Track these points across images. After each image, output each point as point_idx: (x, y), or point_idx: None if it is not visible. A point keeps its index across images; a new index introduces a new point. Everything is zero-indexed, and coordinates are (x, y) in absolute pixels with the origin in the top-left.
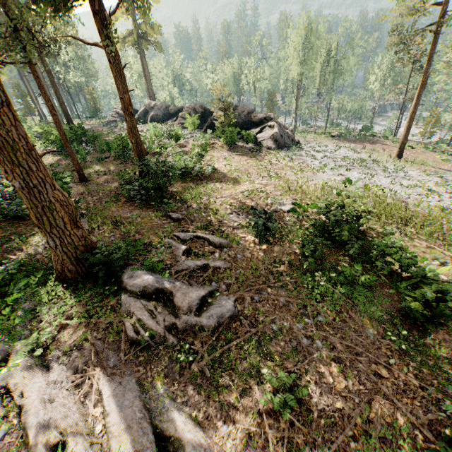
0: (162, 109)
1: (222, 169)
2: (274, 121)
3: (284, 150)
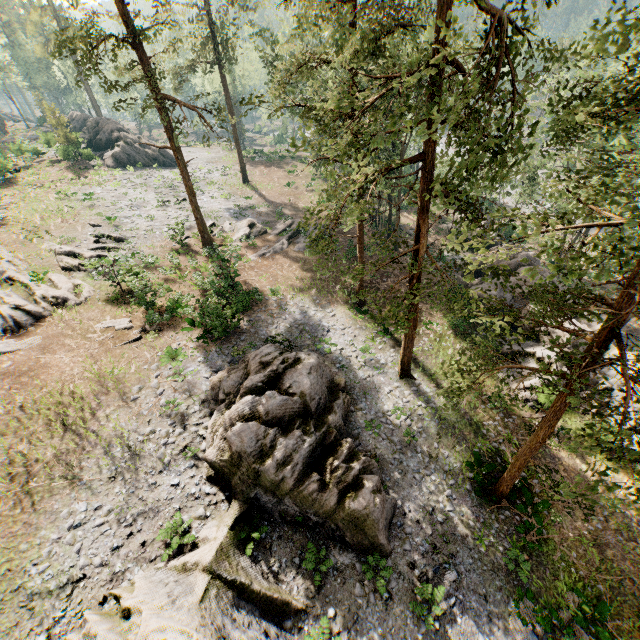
0: (81, 121)
1: (25, 181)
2: (124, 140)
3: (125, 169)
